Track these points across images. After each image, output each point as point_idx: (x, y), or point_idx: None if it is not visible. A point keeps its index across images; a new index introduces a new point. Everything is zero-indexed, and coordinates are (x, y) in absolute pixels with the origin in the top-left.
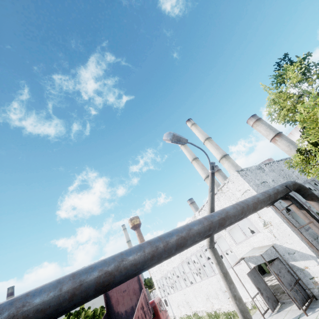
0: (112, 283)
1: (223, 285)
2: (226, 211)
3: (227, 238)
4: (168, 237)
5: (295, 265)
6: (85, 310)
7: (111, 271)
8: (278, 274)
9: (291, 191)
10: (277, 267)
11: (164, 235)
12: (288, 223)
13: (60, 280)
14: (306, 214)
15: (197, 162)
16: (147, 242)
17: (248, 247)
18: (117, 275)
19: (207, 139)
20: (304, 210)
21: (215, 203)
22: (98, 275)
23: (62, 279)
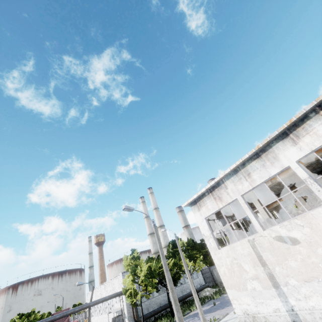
0: (52, 321)
1: (110, 319)
2: (90, 303)
3: (114, 298)
4: (68, 312)
5: (124, 319)
6: (35, 314)
7: (52, 319)
8: (118, 321)
9: (122, 295)
10: (119, 318)
11: (67, 311)
12: (120, 305)
13: (43, 320)
14: (123, 304)
15: (147, 220)
16: (62, 313)
17: (118, 306)
18: (53, 320)
19: (155, 209)
20: (123, 303)
21: (115, 280)
22: (50, 320)
23: (43, 320)
